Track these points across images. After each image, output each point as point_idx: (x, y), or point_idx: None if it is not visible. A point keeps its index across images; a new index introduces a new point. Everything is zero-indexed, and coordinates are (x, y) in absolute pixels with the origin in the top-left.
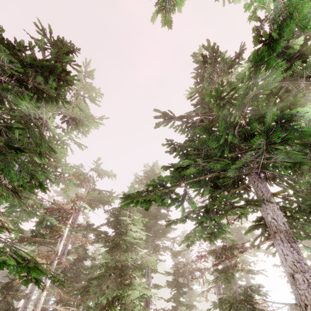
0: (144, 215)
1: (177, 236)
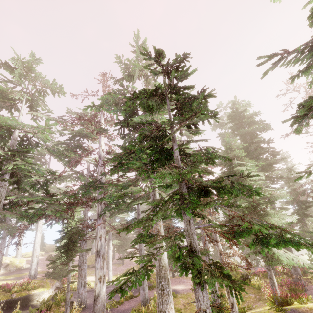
0: (244, 155)
1: (293, 166)
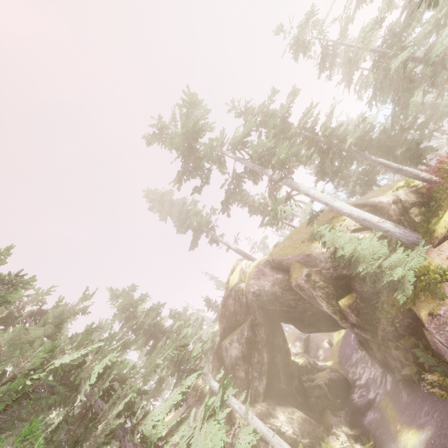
0: None
1: None
